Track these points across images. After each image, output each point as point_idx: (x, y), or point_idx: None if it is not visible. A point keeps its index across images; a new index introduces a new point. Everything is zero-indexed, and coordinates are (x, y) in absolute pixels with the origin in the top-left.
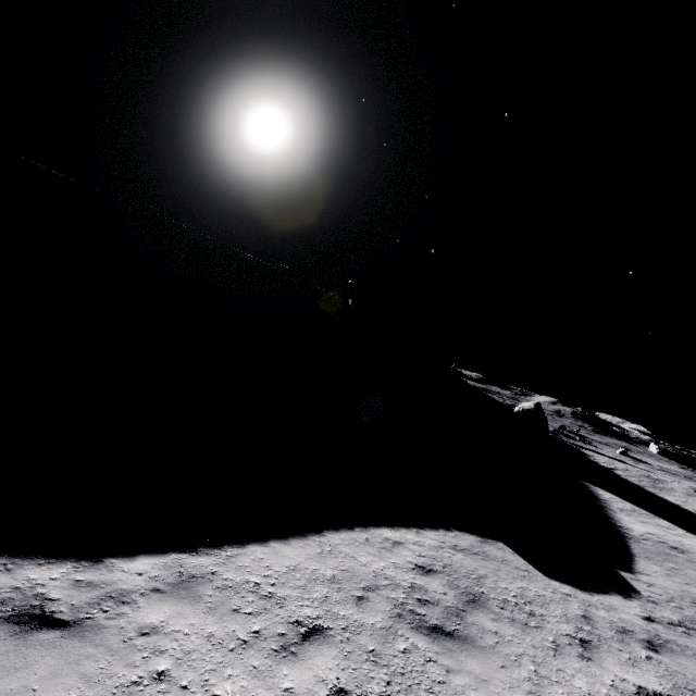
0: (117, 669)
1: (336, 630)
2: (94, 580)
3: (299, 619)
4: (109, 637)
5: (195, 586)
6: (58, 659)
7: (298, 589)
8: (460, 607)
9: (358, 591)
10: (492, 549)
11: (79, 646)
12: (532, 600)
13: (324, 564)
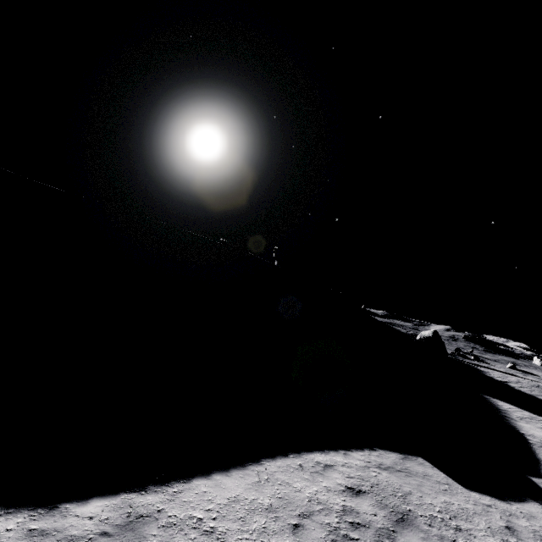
0: None
1: None
2: (46, 527)
3: None
4: None
5: (141, 526)
6: None
7: (238, 522)
8: (390, 527)
9: (294, 518)
10: (413, 465)
11: None
12: (456, 514)
13: (262, 493)
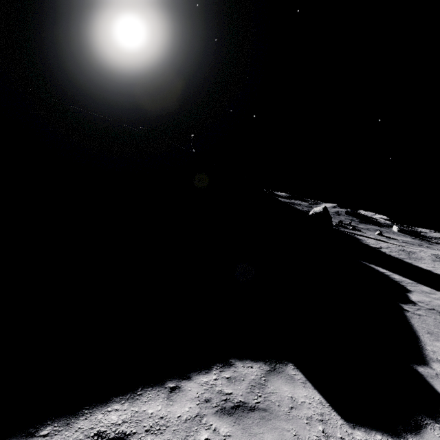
0: None
1: None
2: None
3: None
4: None
5: None
6: None
7: None
8: None
9: None
10: (278, 386)
11: None
12: None
13: None
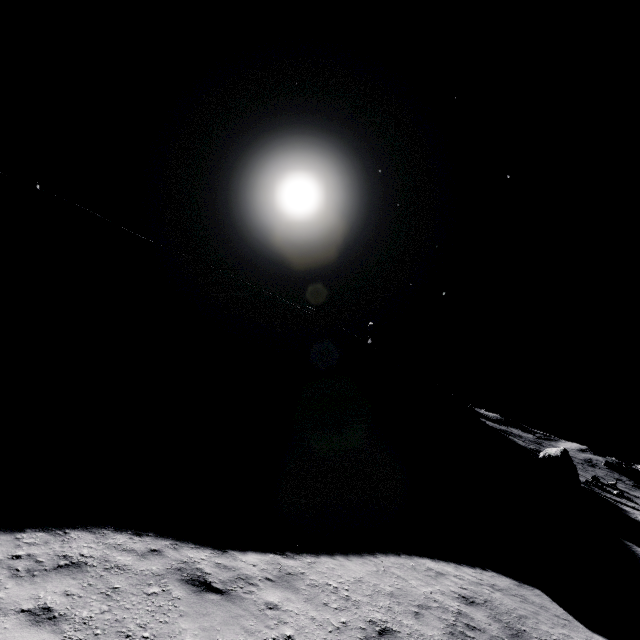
0: (261, 627)
1: (403, 634)
2: (227, 564)
3: (373, 619)
4: (249, 605)
5: (292, 581)
6: (224, 613)
7: (366, 597)
8: (505, 638)
9: (414, 607)
10: (529, 594)
11: (234, 607)
12: None
13: (382, 581)
